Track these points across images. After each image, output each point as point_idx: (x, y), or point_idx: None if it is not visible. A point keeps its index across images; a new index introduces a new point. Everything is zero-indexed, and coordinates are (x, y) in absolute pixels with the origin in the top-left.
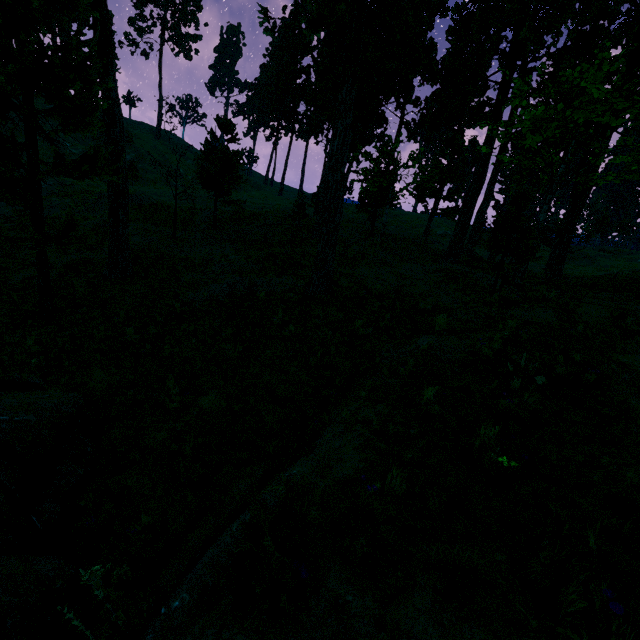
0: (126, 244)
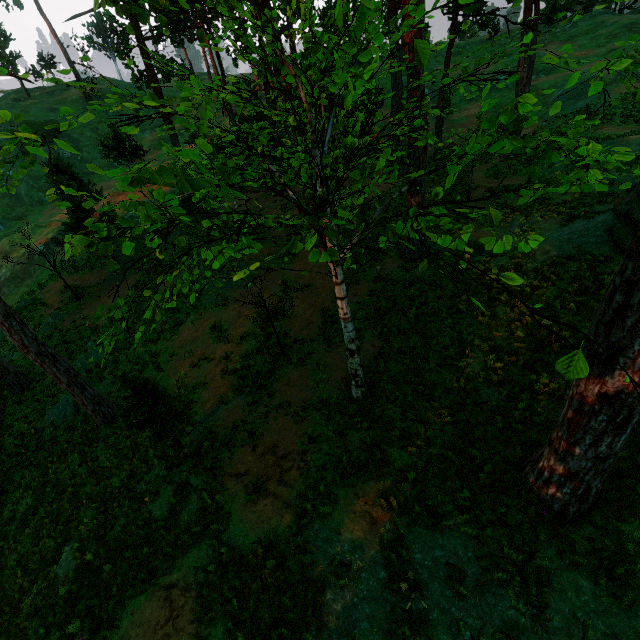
0: (6, 371)
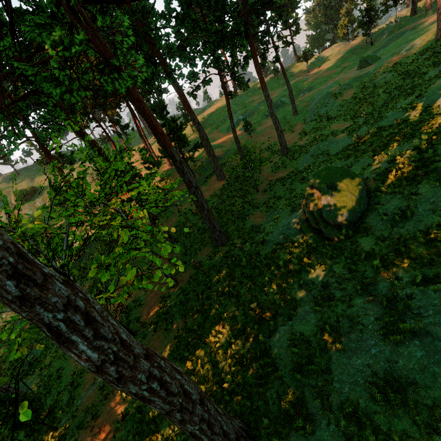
0: None
